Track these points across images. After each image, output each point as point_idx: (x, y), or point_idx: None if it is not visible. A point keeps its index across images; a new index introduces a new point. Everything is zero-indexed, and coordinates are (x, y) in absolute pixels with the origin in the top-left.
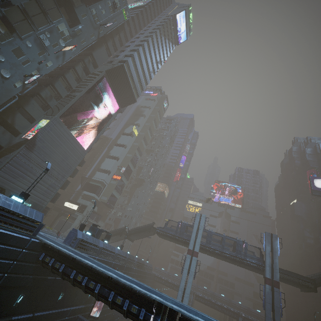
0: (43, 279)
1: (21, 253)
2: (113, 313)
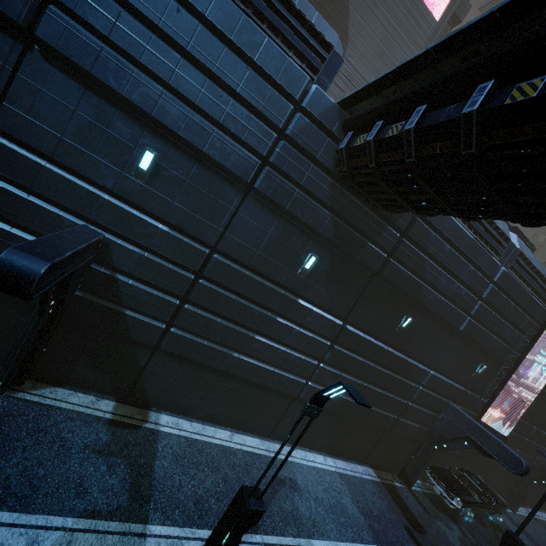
0: (358, 241)
1: (294, 119)
2: (540, 461)
